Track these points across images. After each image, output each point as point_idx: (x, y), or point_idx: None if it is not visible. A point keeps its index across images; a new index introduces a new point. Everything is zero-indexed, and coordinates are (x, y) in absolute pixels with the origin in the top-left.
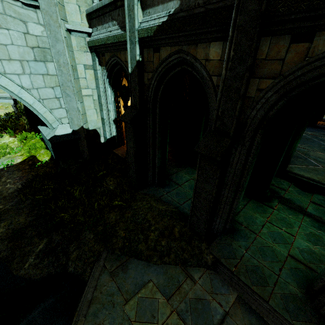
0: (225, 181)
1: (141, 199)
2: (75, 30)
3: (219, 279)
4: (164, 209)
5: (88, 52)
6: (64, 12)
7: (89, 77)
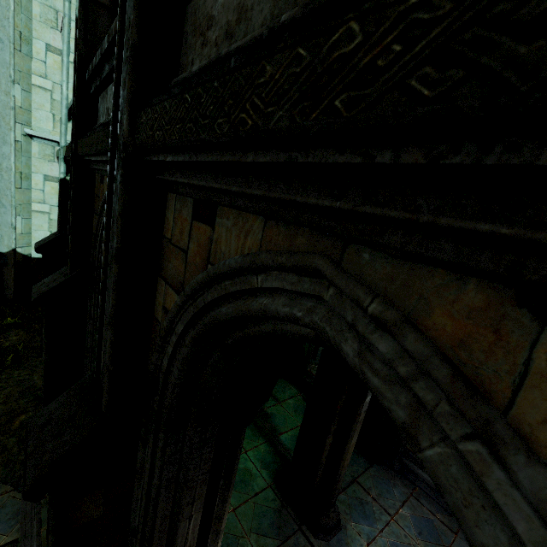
0: (86, 344)
1: (29, 367)
2: (39, 136)
3: (16, 508)
4: (41, 387)
5: (56, 162)
6: (28, 117)
7: (50, 190)
